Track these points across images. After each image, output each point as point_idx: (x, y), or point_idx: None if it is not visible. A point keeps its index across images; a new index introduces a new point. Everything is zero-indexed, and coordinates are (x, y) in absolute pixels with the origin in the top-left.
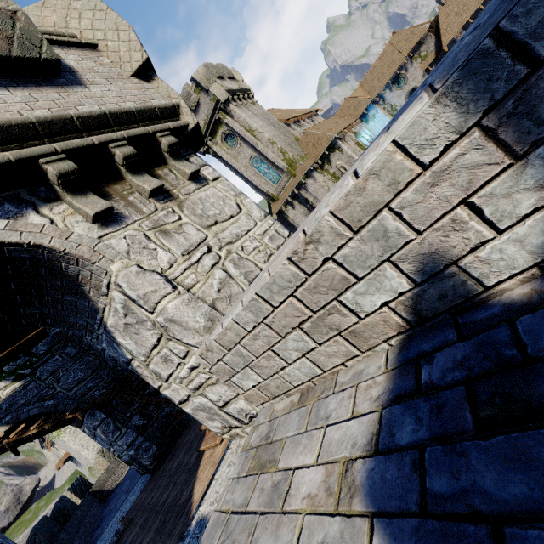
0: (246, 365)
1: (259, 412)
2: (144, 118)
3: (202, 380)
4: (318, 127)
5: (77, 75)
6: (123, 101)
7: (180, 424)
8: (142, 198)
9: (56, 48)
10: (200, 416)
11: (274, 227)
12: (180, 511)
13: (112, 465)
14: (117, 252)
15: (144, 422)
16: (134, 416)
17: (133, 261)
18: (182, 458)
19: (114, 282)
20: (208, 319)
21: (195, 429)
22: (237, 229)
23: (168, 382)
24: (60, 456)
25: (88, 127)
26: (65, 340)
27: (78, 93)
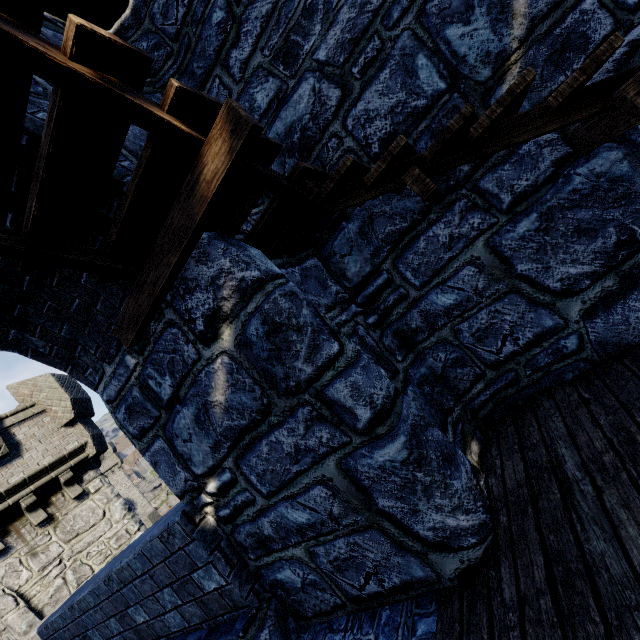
0: None
1: None
2: (54, 466)
3: None
4: None
5: (21, 447)
6: (44, 458)
7: None
8: (31, 528)
9: (16, 426)
10: None
11: (127, 526)
12: None
13: None
14: None
15: None
16: None
17: (4, 583)
18: None
19: None
20: (29, 625)
21: None
22: (92, 537)
23: None
24: None
25: (11, 493)
26: None
27: (15, 465)
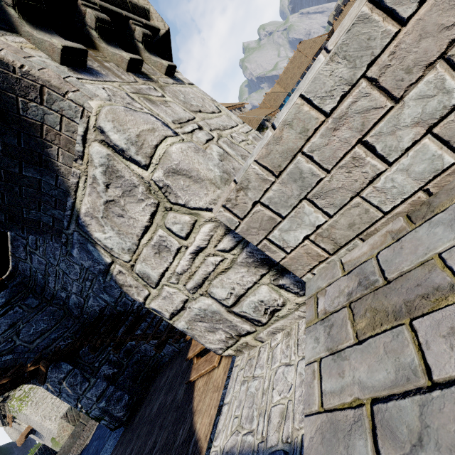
0: (304, 195)
1: (306, 283)
2: (115, 3)
3: (209, 268)
4: (247, 113)
5: None
6: None
7: (152, 370)
8: (119, 68)
9: None
10: (197, 329)
11: (254, 132)
12: (180, 454)
13: (77, 429)
14: (96, 94)
15: (113, 371)
16: (103, 365)
17: None
18: (163, 399)
19: (93, 126)
20: (223, 171)
21: (172, 369)
22: (222, 122)
23: (159, 286)
24: (22, 430)
25: None
26: (26, 291)
27: None
